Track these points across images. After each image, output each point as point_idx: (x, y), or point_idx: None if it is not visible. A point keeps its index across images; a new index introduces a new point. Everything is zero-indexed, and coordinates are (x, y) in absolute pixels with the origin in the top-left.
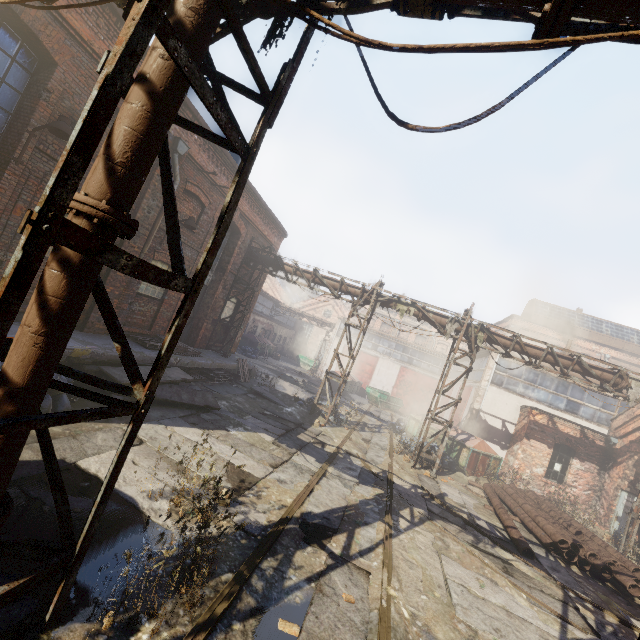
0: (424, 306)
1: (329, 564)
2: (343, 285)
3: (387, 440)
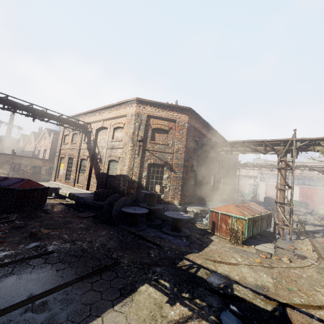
0: (311, 166)
1: (322, 235)
2: (273, 166)
3: (312, 217)
